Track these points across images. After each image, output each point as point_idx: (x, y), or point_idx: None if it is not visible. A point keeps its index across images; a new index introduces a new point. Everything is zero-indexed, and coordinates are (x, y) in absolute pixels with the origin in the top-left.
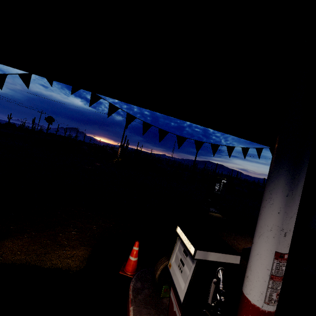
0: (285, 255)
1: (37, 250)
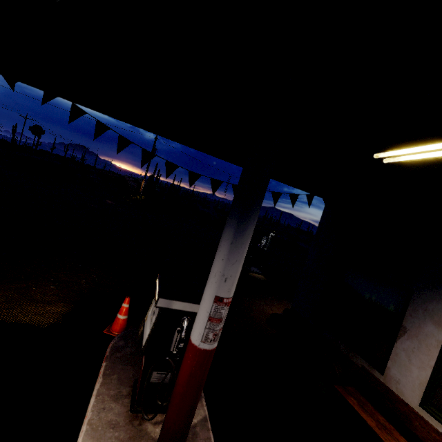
0: (224, 299)
1: None
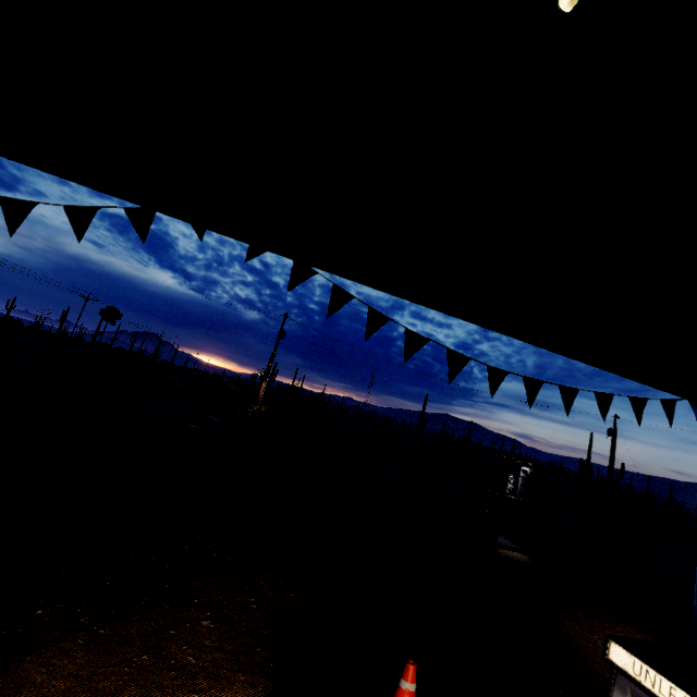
0: None
1: (119, 692)
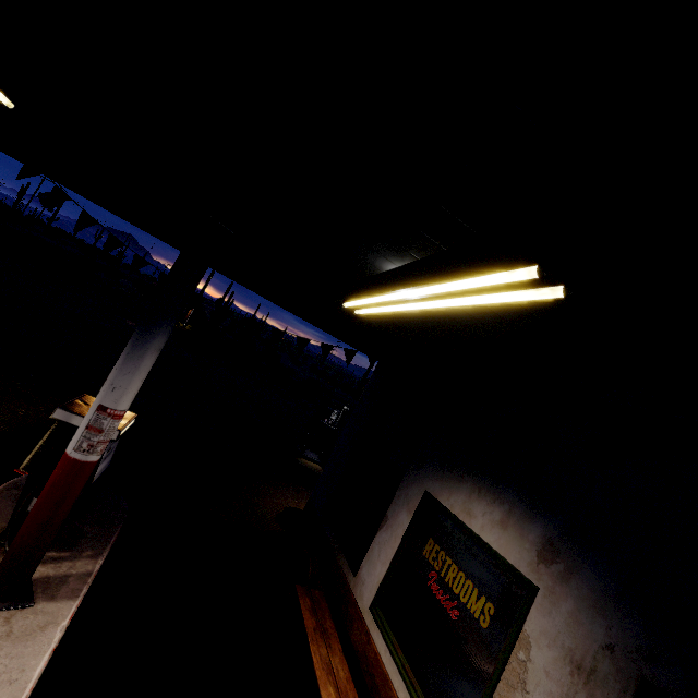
0: (108, 409)
1: None
